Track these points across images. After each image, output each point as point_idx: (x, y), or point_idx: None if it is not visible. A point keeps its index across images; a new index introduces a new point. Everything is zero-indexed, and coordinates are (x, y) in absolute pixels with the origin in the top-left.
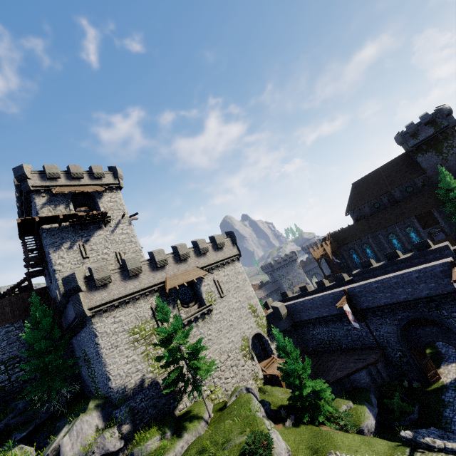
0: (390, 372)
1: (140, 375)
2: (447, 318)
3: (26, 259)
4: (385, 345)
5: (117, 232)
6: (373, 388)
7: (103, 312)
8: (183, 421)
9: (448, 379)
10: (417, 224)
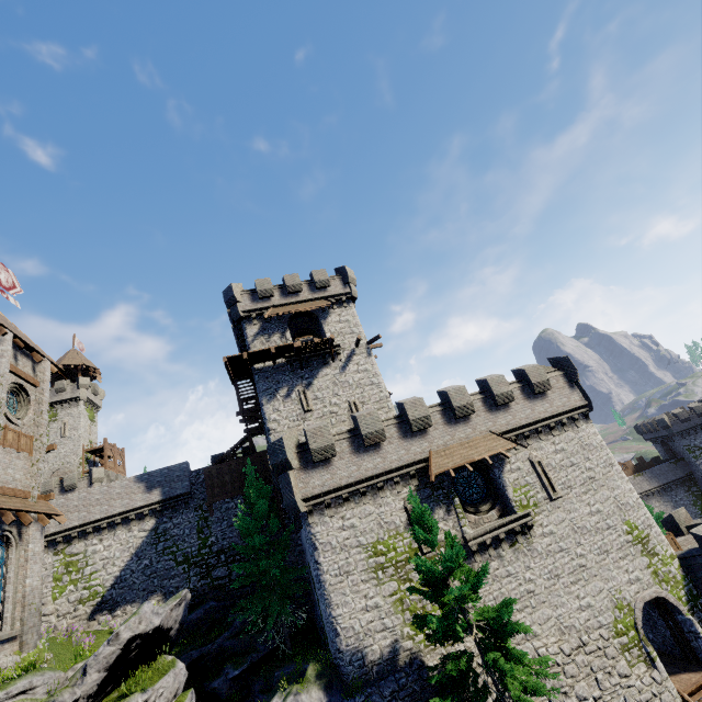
0: None
1: (390, 640)
2: None
3: (238, 412)
4: None
5: (350, 369)
6: None
7: (325, 507)
8: None
9: None
10: None
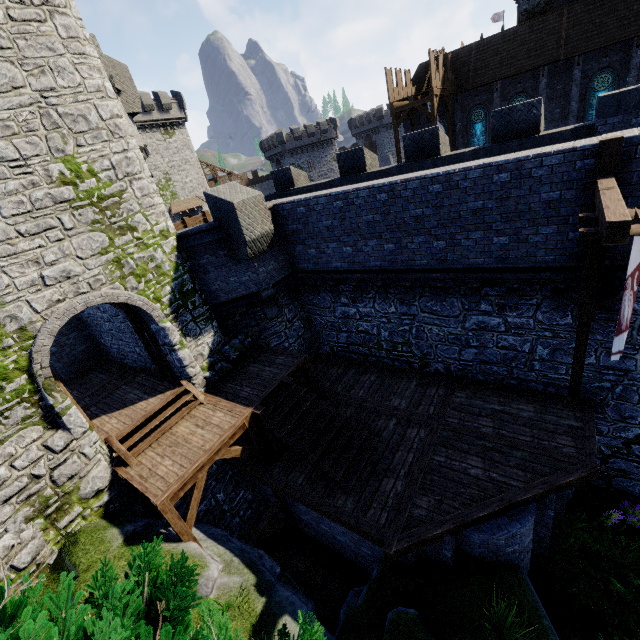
0: None
1: None
2: None
3: None
4: (604, 402)
5: None
6: (530, 556)
7: None
8: None
9: None
10: None
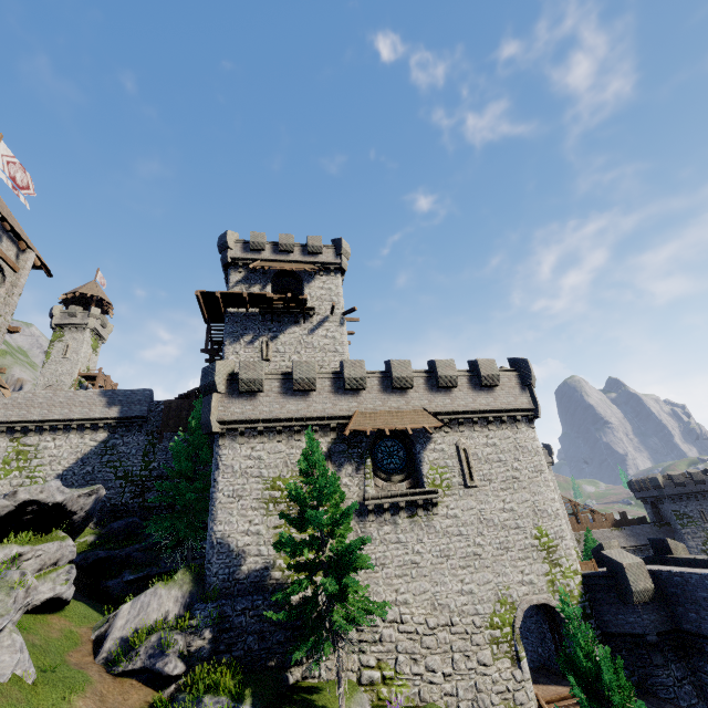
0: None
1: (260, 566)
2: None
3: (203, 349)
4: None
5: (318, 333)
6: None
7: (238, 434)
8: (290, 701)
9: None
10: None
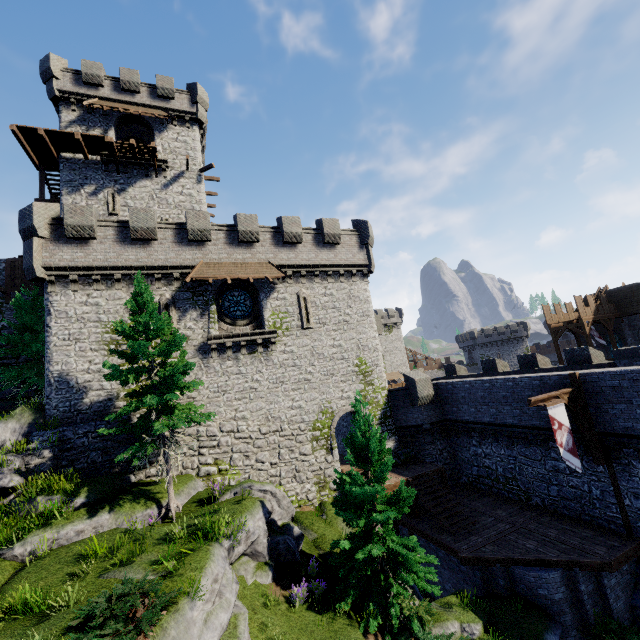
0: None
1: (104, 398)
2: None
3: (38, 200)
4: None
5: (173, 189)
6: (569, 621)
7: (70, 281)
8: (127, 493)
9: None
10: None
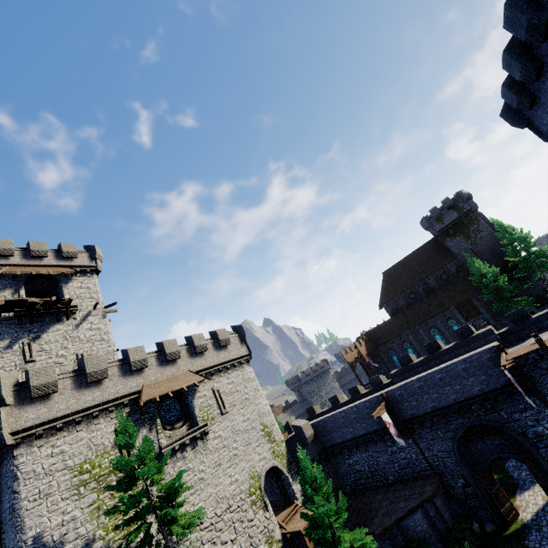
0: (454, 511)
1: (81, 546)
2: (508, 421)
3: None
4: (442, 471)
5: (83, 327)
6: (435, 539)
7: (36, 438)
8: None
9: (528, 514)
10: (459, 315)
